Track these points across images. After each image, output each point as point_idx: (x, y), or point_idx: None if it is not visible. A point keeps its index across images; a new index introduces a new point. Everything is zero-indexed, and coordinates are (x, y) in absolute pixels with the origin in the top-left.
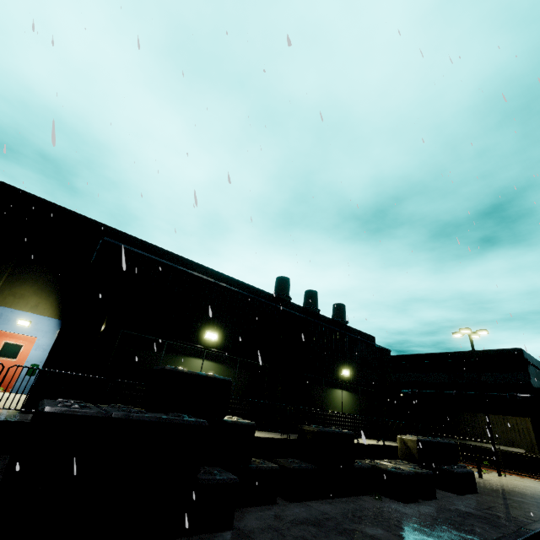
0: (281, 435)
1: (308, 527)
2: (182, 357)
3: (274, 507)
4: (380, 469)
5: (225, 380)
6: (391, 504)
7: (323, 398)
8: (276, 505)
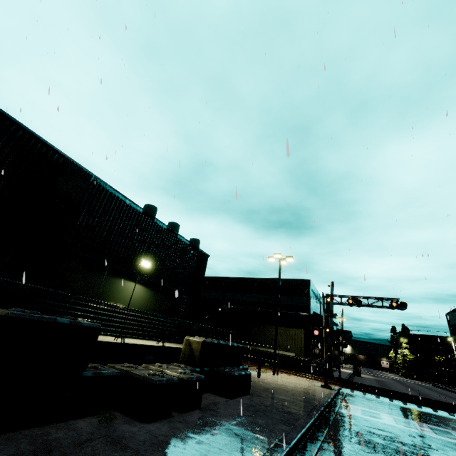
0: None
1: None
2: None
3: None
4: (131, 376)
5: None
6: (121, 428)
7: (101, 288)
8: None
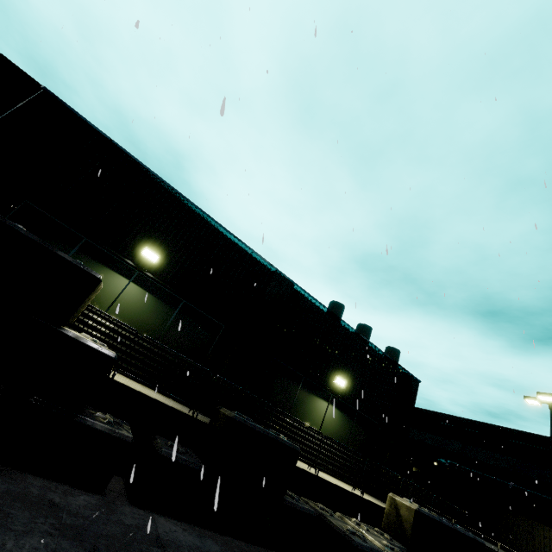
0: (189, 411)
1: (72, 550)
2: (101, 266)
3: (83, 496)
4: (327, 524)
5: (87, 272)
6: None
7: (295, 402)
8: (92, 496)
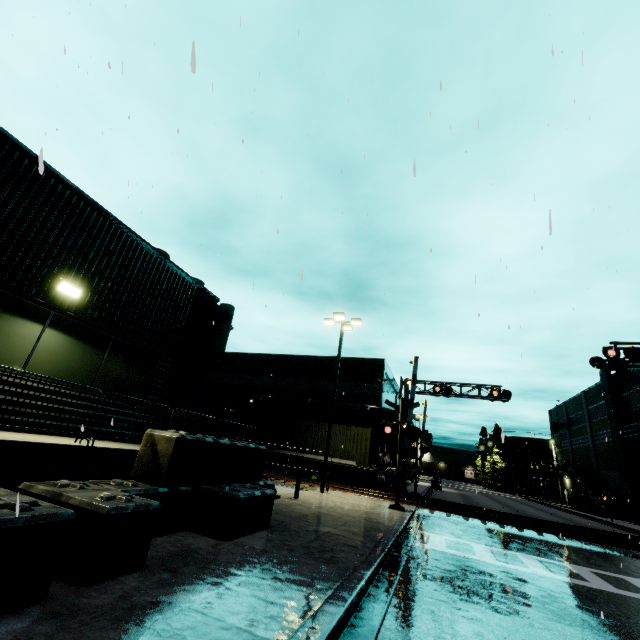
0: None
1: None
2: None
3: None
4: None
5: None
6: None
7: None
8: None
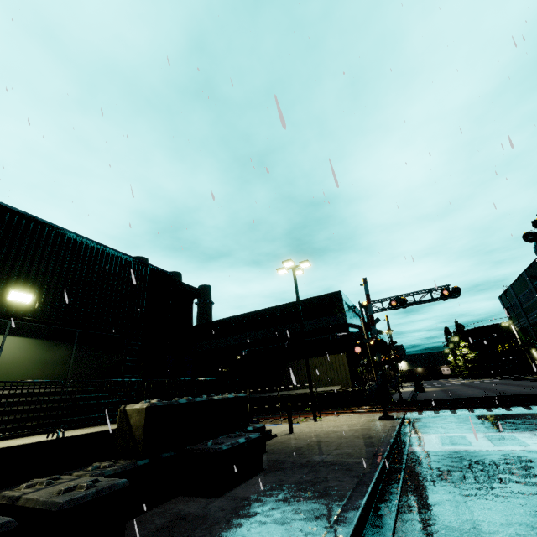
0: None
1: None
2: None
3: None
4: None
5: None
6: None
7: None
8: None
